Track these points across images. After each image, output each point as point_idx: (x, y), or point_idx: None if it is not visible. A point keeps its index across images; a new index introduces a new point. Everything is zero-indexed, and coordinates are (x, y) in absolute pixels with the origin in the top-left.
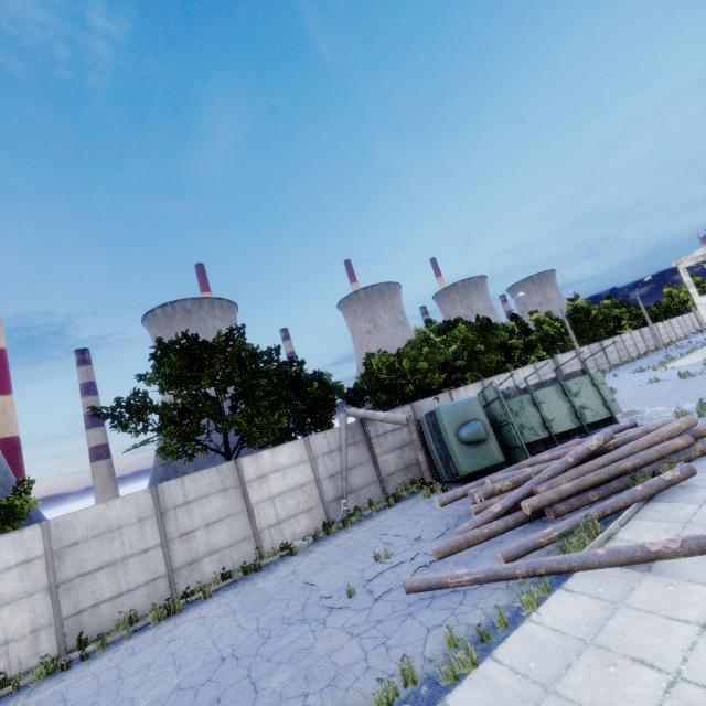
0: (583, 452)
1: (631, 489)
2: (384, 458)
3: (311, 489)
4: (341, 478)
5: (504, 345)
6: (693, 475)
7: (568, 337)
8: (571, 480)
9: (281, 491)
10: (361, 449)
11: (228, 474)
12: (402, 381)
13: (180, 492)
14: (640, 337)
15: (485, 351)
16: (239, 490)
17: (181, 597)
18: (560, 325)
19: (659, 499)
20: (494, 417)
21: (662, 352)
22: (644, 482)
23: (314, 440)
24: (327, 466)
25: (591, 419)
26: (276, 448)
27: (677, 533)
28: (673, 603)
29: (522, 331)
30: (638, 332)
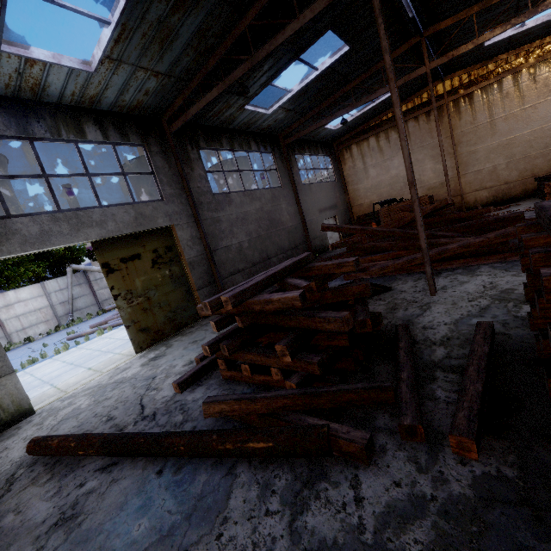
0: None
1: None
2: (101, 291)
3: (47, 310)
4: (68, 303)
5: None
6: None
7: None
8: None
9: (25, 312)
10: (84, 287)
11: None
12: None
13: None
14: None
15: None
16: None
17: None
18: None
19: None
20: None
21: None
22: None
23: (48, 284)
24: (58, 297)
25: None
26: (18, 289)
27: None
28: None
29: None
30: None
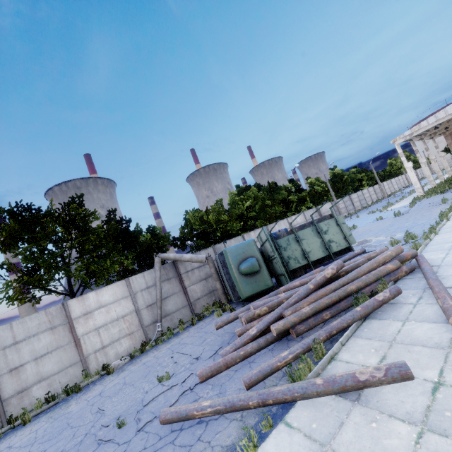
0: (320, 280)
1: (353, 310)
2: (192, 288)
3: (132, 317)
4: (156, 307)
5: (284, 200)
6: (399, 294)
7: (330, 193)
8: (311, 303)
9: (105, 322)
10: (173, 283)
11: (56, 315)
12: (210, 229)
13: (8, 335)
14: (373, 191)
15: (272, 205)
16: (67, 326)
17: (7, 423)
18: (325, 186)
19: (373, 316)
20: (268, 253)
21: (386, 200)
22: (363, 303)
23: (134, 280)
24: (145, 298)
25: (336, 249)
26: (100, 289)
27: (385, 353)
28: (374, 449)
29: (297, 190)
30: (372, 188)
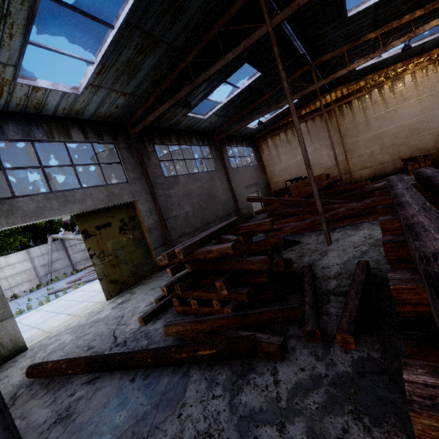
0: None
1: None
2: (74, 255)
3: (31, 272)
4: (48, 265)
5: None
6: None
7: None
8: None
9: (12, 274)
10: (61, 252)
11: None
12: None
13: None
14: None
15: None
16: None
17: None
18: None
19: None
20: None
21: None
22: None
23: (33, 250)
24: (40, 261)
25: None
26: (8, 255)
27: None
28: None
29: None
30: None
